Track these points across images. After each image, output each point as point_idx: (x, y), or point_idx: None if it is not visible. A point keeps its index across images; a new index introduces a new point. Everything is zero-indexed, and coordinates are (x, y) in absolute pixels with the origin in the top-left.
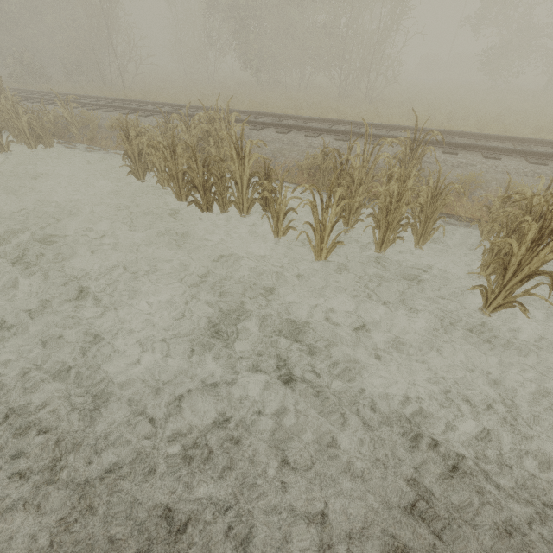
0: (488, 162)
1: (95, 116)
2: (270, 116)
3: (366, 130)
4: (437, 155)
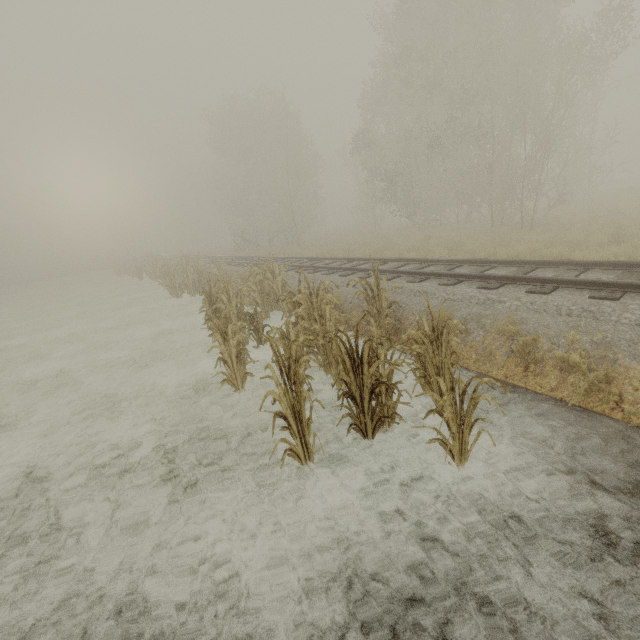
0: (524, 298)
1: (233, 272)
2: (358, 260)
3: (305, 276)
4: (468, 290)
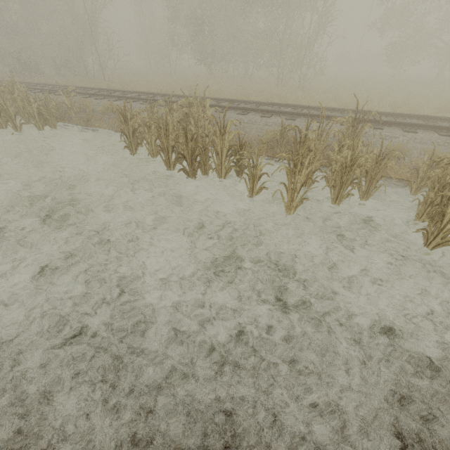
0: (408, 135)
1: (90, 102)
2: (229, 101)
3: (322, 111)
4: (367, 130)
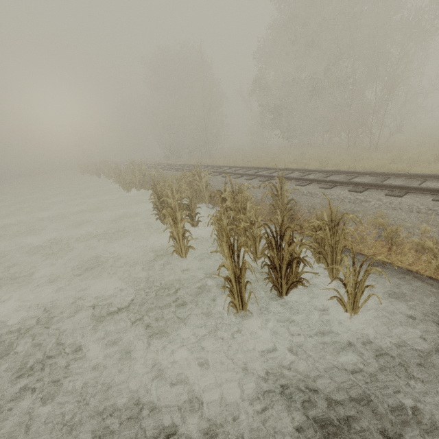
0: (384, 199)
1: (167, 174)
2: (256, 168)
3: (230, 180)
4: (341, 193)
